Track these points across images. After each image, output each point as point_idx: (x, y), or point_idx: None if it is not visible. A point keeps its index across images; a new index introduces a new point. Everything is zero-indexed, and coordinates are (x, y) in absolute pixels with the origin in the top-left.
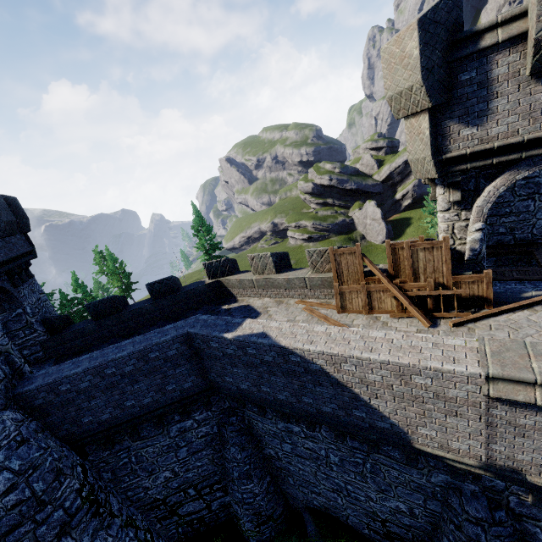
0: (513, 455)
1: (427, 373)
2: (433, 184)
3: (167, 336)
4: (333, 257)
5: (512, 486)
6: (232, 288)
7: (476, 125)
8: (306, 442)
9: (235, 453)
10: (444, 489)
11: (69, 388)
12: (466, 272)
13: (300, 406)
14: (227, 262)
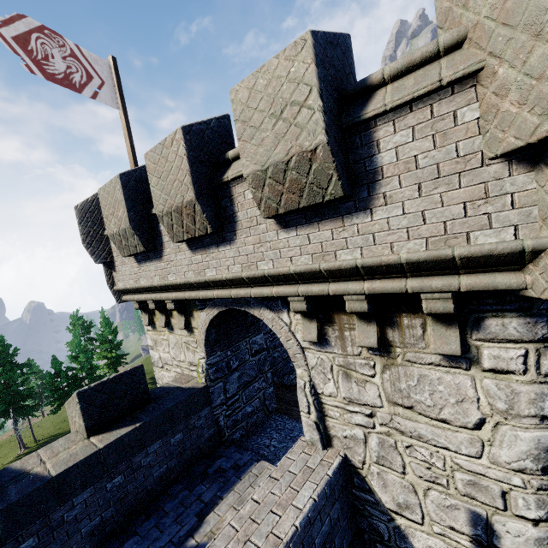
0: None
1: None
2: None
3: None
4: None
5: None
6: None
7: None
8: None
9: None
10: None
11: None
12: None
13: None
14: None
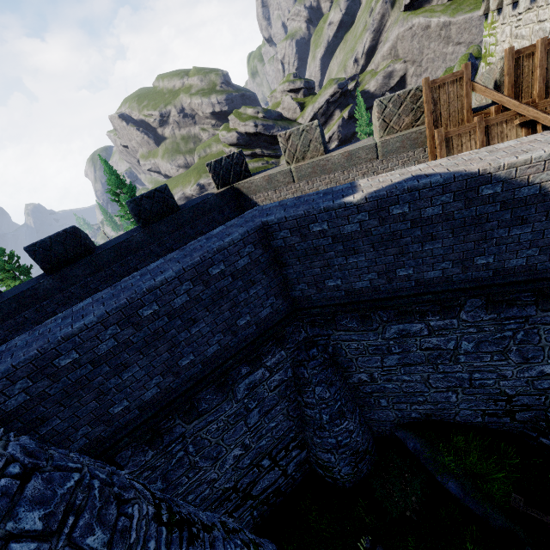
0: None
1: None
2: None
3: (233, 234)
4: (429, 94)
5: None
6: (255, 194)
7: None
8: (427, 341)
9: (321, 393)
10: None
11: (76, 359)
12: None
13: (464, 276)
14: (243, 156)
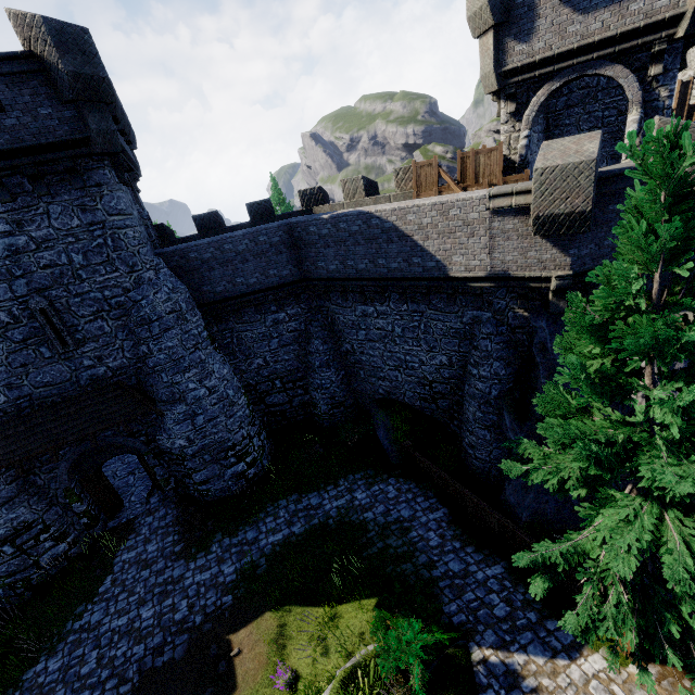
0: (504, 259)
1: (458, 204)
2: (499, 101)
3: (274, 224)
4: (415, 170)
5: (510, 302)
6: None
7: (525, 42)
8: (377, 322)
9: (318, 345)
10: (471, 325)
11: (196, 257)
12: (513, 174)
13: (375, 270)
14: (321, 190)
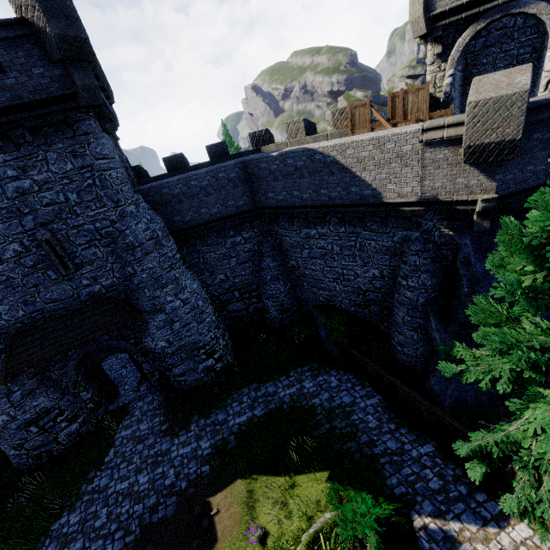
0: (434, 185)
1: (393, 138)
2: (426, 44)
3: (231, 162)
4: (349, 110)
5: (437, 223)
6: None
7: None
8: (319, 242)
9: (269, 263)
10: (401, 244)
11: (168, 192)
12: (438, 110)
13: (318, 199)
14: (267, 132)
